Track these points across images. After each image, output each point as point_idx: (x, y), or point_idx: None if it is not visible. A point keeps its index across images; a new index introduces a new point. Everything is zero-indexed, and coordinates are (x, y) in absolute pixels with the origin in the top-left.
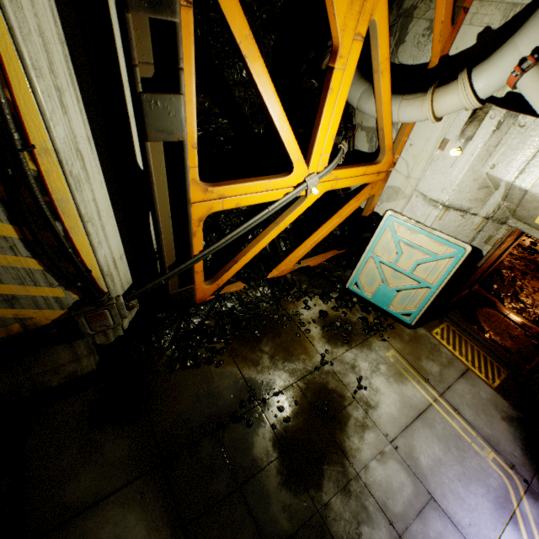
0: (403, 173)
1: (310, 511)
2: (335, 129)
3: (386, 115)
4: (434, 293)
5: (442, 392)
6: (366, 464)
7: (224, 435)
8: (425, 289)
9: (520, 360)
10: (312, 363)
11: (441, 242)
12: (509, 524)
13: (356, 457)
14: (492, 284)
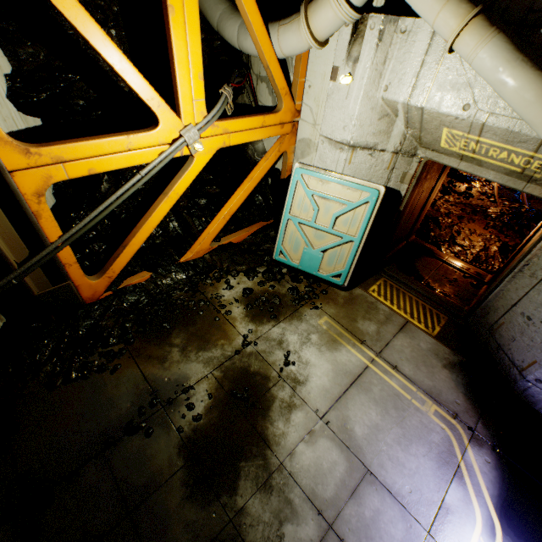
0: (310, 121)
1: (220, 523)
2: (199, 64)
3: (265, 48)
4: (359, 246)
5: (380, 351)
6: (292, 449)
7: (114, 454)
8: (350, 243)
9: (459, 303)
10: (232, 347)
11: (353, 187)
12: (454, 480)
13: (281, 444)
14: (429, 232)
